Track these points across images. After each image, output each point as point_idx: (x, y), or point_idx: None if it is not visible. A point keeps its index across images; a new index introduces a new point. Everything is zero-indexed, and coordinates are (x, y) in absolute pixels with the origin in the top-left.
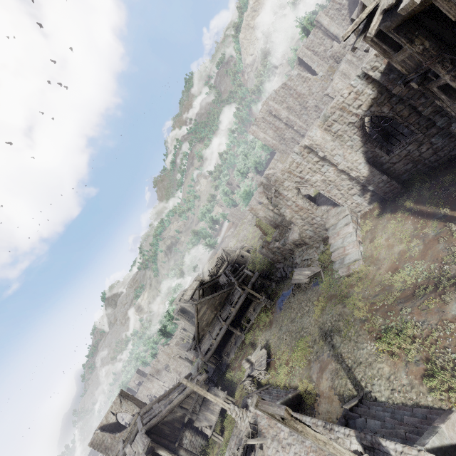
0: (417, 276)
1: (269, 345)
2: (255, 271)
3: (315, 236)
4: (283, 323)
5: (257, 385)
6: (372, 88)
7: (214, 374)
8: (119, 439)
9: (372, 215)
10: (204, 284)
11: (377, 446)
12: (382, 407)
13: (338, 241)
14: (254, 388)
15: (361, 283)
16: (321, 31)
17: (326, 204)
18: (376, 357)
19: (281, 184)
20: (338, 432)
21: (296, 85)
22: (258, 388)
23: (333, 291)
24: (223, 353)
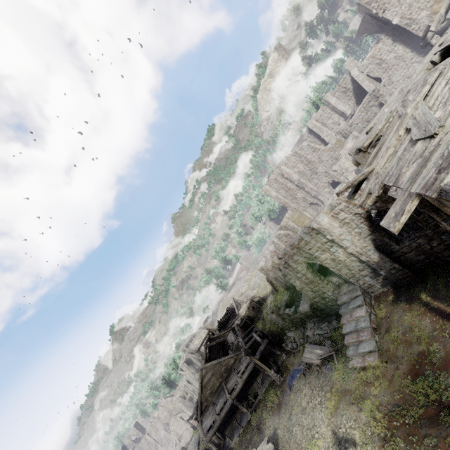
0: (440, 391)
1: (277, 436)
2: (265, 330)
3: (327, 310)
4: (293, 410)
5: None
6: None
7: None
8: None
9: (387, 300)
10: (212, 339)
11: None
12: None
13: (351, 323)
14: None
15: (378, 382)
16: (329, 108)
17: (338, 276)
18: None
19: (291, 257)
20: None
21: (306, 154)
22: None
23: (348, 385)
24: (227, 430)
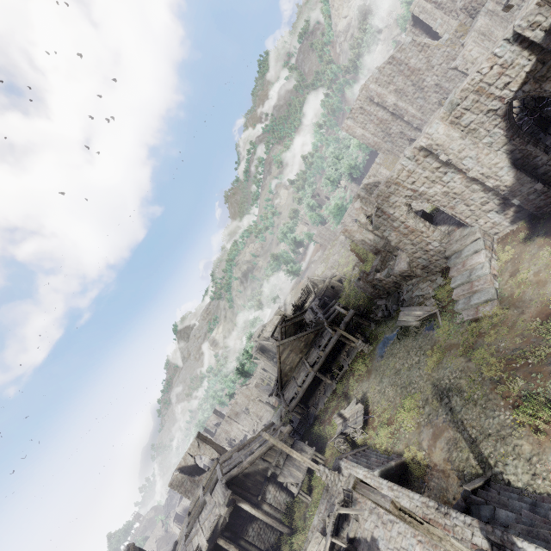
0: None
1: (367, 399)
2: (349, 306)
3: (431, 266)
4: (385, 374)
5: (351, 445)
6: (529, 56)
7: (299, 425)
8: (198, 483)
9: (516, 239)
10: (287, 321)
11: (510, 545)
12: (518, 495)
13: (462, 274)
14: (348, 448)
15: (494, 331)
16: None
17: (447, 224)
18: (512, 430)
19: (386, 199)
20: (456, 518)
21: (408, 58)
22: (352, 448)
23: (454, 340)
24: (310, 402)
